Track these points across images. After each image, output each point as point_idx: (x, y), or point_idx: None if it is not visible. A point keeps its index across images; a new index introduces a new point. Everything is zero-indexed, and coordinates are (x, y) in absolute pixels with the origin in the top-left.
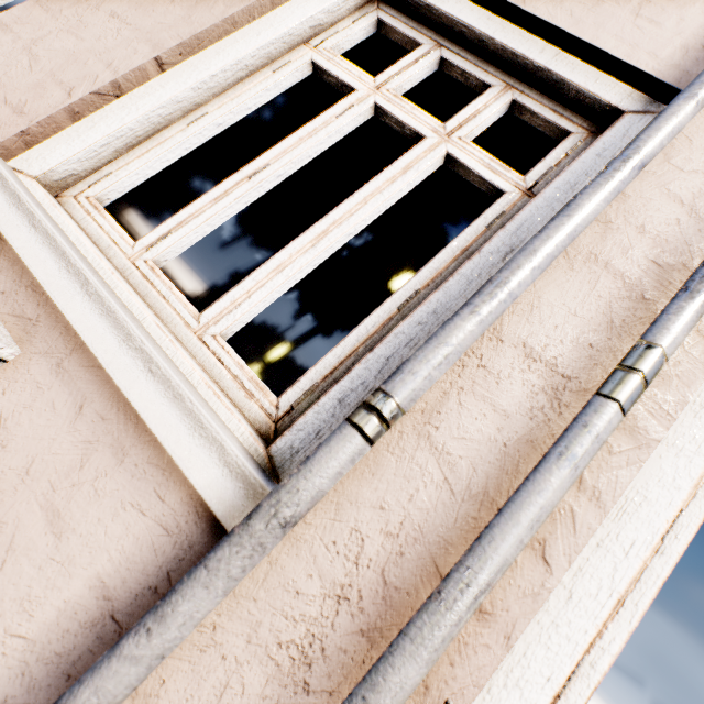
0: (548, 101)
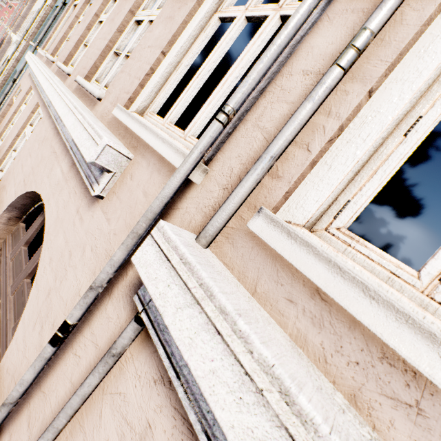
0: None
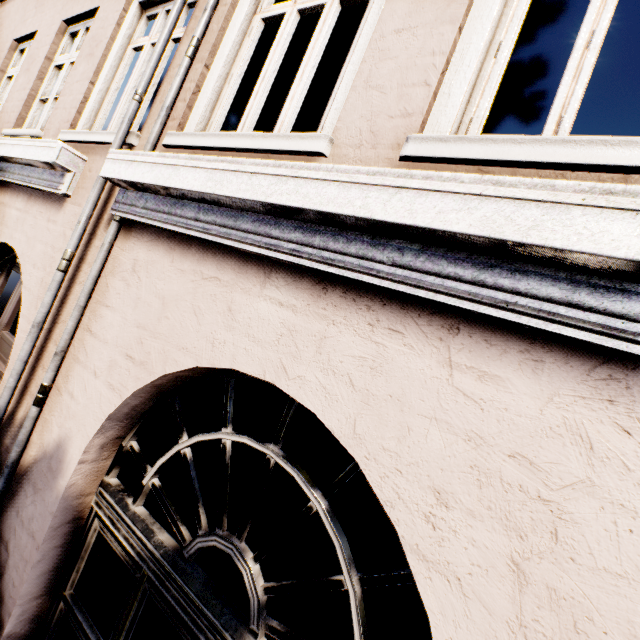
0: None
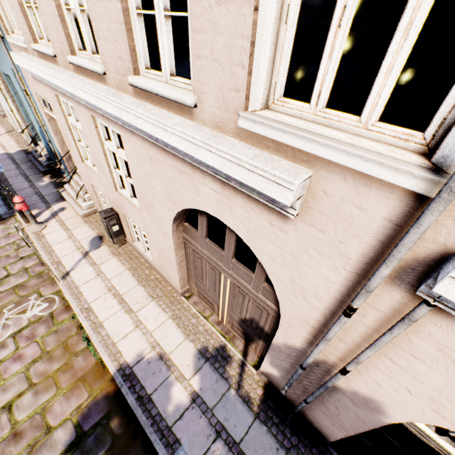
0: None
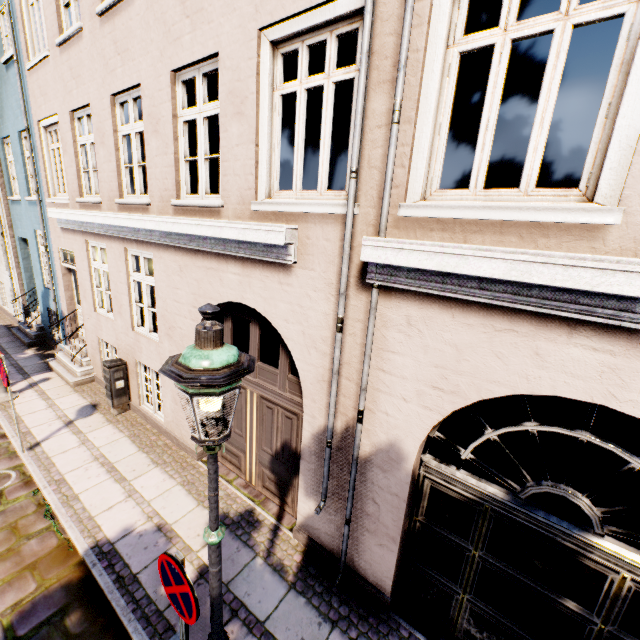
0: (345, 23)
